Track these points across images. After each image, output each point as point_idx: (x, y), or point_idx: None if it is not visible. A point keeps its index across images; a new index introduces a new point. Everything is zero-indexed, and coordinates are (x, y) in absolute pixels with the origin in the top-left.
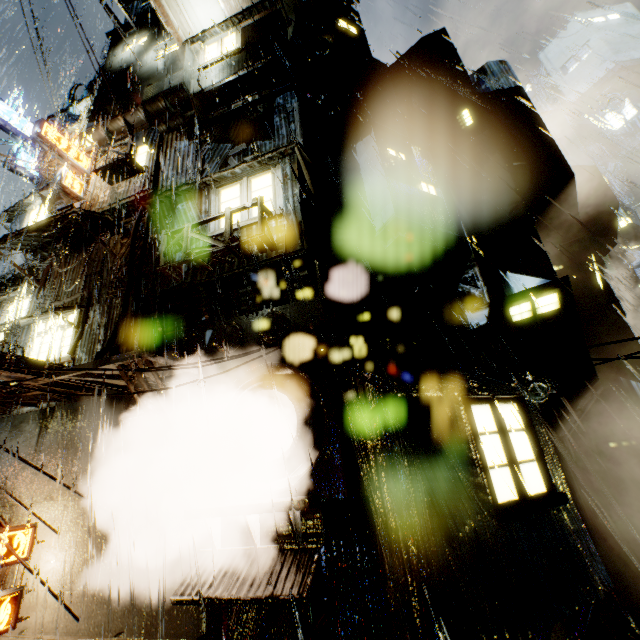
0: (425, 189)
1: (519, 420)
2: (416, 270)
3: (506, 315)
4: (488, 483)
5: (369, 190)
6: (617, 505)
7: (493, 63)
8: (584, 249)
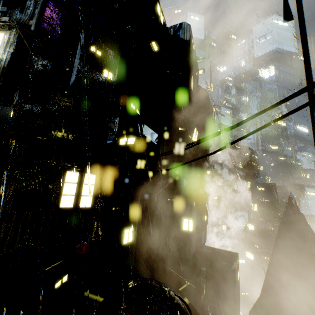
0: (106, 74)
1: (94, 181)
2: (88, 110)
3: (119, 141)
4: (57, 199)
5: (75, 64)
6: (161, 219)
7: (186, 23)
8: (192, 125)
